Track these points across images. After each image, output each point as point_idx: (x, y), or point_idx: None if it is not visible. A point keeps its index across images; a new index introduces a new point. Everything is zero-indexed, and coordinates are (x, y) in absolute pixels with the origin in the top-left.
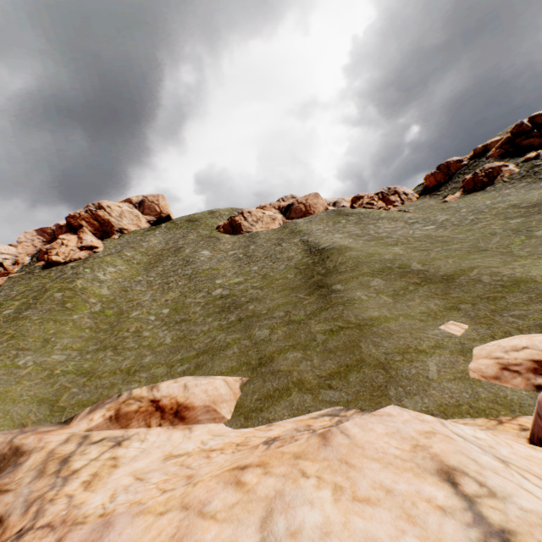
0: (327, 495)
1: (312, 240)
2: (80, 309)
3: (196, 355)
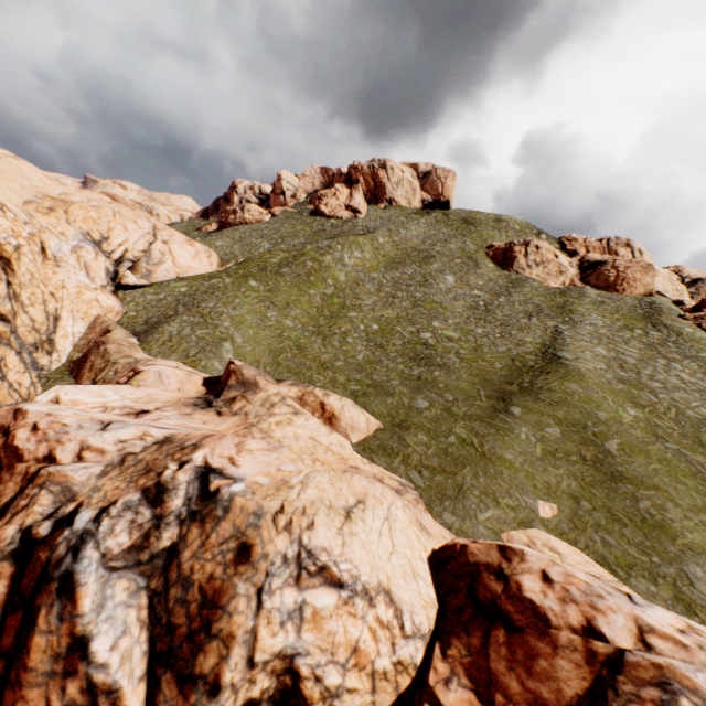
0: (328, 479)
1: (566, 335)
2: (317, 286)
3: (369, 385)
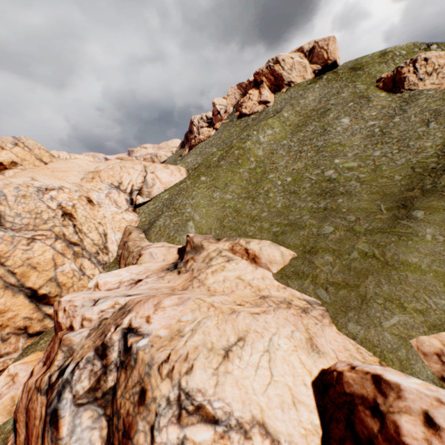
0: (215, 322)
1: None
2: (244, 165)
3: (286, 224)
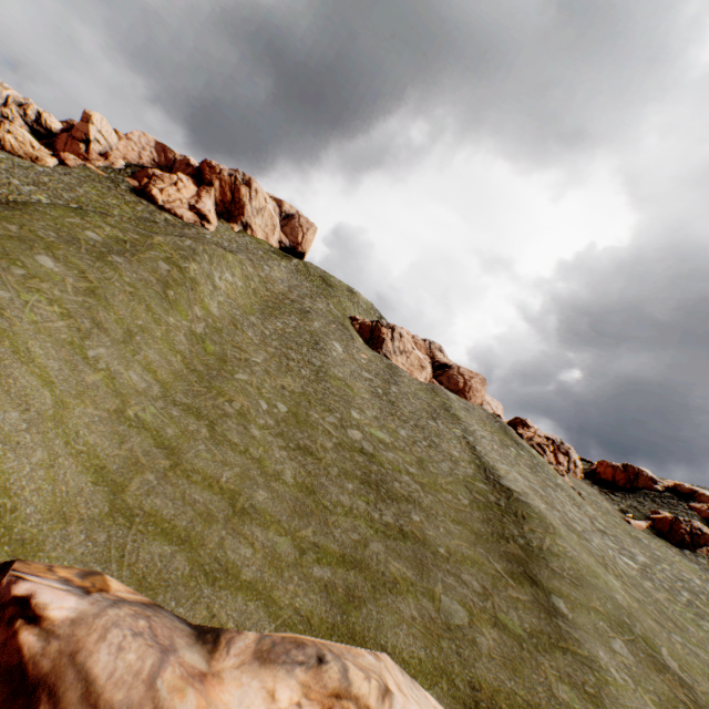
0: None
1: (481, 451)
2: (180, 311)
3: (342, 558)
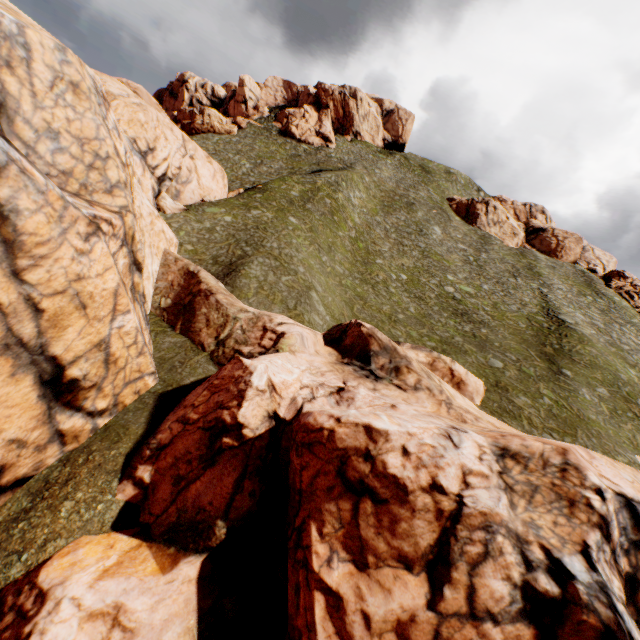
0: None
1: (551, 298)
2: (342, 228)
3: (440, 341)
